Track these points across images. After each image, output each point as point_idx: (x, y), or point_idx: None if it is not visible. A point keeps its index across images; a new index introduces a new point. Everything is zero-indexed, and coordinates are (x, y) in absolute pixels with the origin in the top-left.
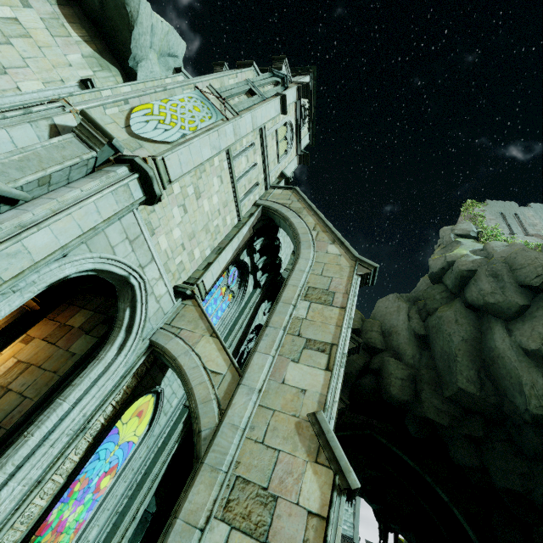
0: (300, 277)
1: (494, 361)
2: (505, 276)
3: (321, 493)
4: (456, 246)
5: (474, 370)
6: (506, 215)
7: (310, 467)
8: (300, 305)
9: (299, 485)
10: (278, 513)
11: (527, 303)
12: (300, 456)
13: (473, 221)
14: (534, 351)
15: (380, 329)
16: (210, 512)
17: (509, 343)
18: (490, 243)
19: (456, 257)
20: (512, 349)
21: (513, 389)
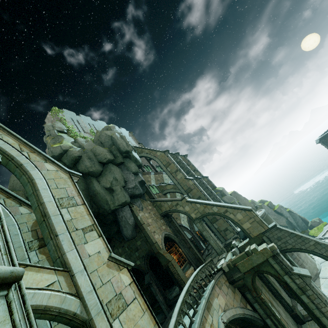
0: (49, 194)
1: (96, 195)
2: (94, 158)
3: (128, 276)
4: (61, 138)
5: (89, 201)
6: (74, 120)
7: (121, 273)
8: (63, 212)
9: (122, 282)
10: (124, 295)
11: (102, 169)
12: (116, 274)
13: (62, 122)
14: (109, 188)
15: (24, 196)
16: (110, 324)
17: (100, 186)
18: (79, 139)
19: (67, 147)
20: (102, 189)
21: (104, 204)
